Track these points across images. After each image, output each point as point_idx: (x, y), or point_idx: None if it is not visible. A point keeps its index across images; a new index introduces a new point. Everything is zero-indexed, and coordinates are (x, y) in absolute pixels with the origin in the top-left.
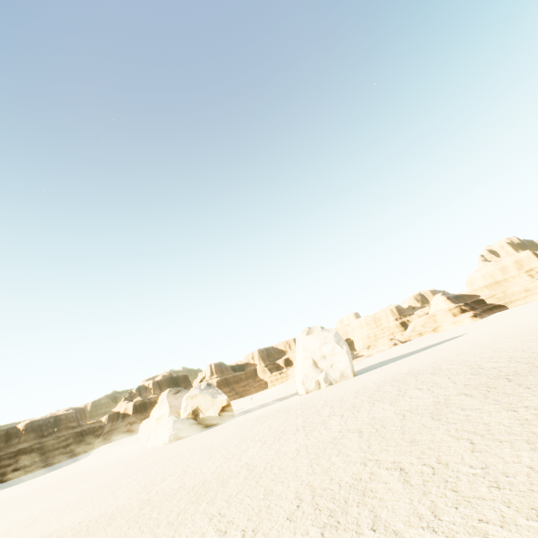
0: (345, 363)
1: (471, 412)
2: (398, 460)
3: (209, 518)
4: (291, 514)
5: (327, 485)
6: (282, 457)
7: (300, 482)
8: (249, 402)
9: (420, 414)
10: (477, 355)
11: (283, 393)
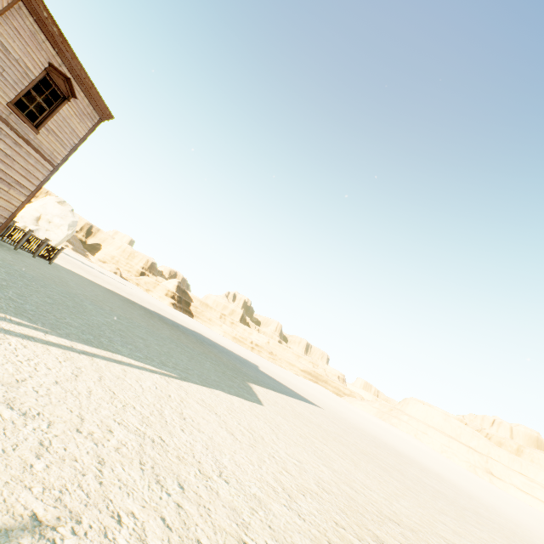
0: (58, 237)
1: None
2: None
3: None
4: None
5: None
6: None
7: None
8: None
9: None
10: (104, 278)
11: None
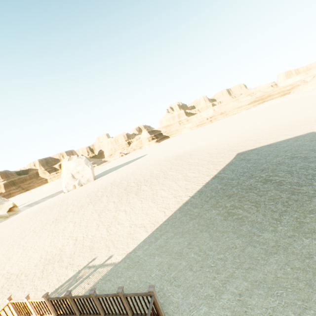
0: (90, 174)
1: (108, 212)
2: (78, 235)
3: (2, 275)
4: (36, 264)
5: (52, 250)
6: (41, 240)
7: (44, 251)
8: (33, 195)
9: (97, 212)
10: (135, 175)
11: (56, 189)
